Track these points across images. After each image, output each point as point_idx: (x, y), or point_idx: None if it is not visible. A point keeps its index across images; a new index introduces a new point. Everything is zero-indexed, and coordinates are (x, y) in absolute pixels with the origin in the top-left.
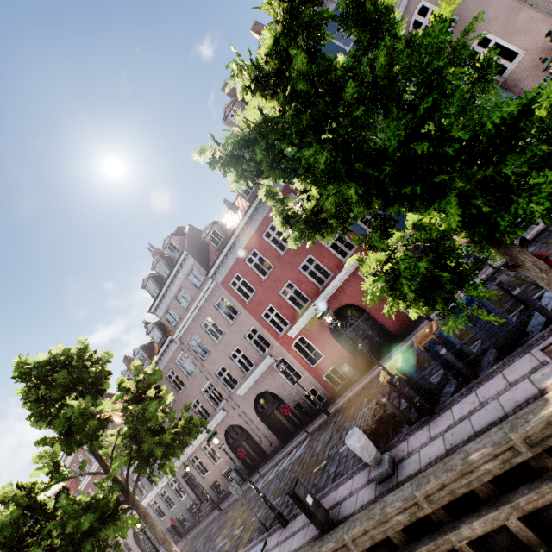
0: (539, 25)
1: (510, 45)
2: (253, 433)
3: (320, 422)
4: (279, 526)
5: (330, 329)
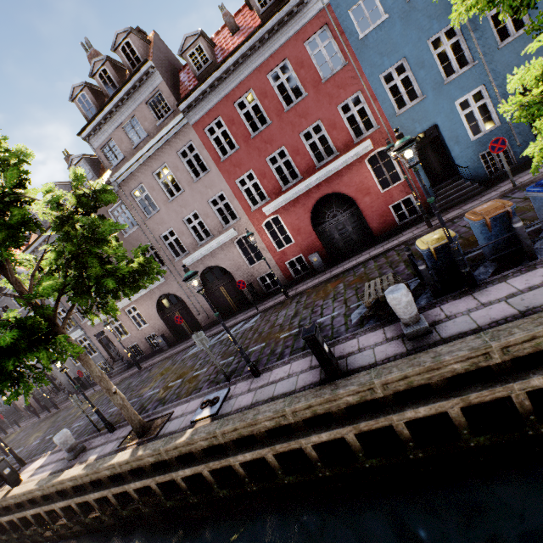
0: None
1: None
2: (190, 305)
3: (275, 302)
4: (246, 377)
5: (311, 215)
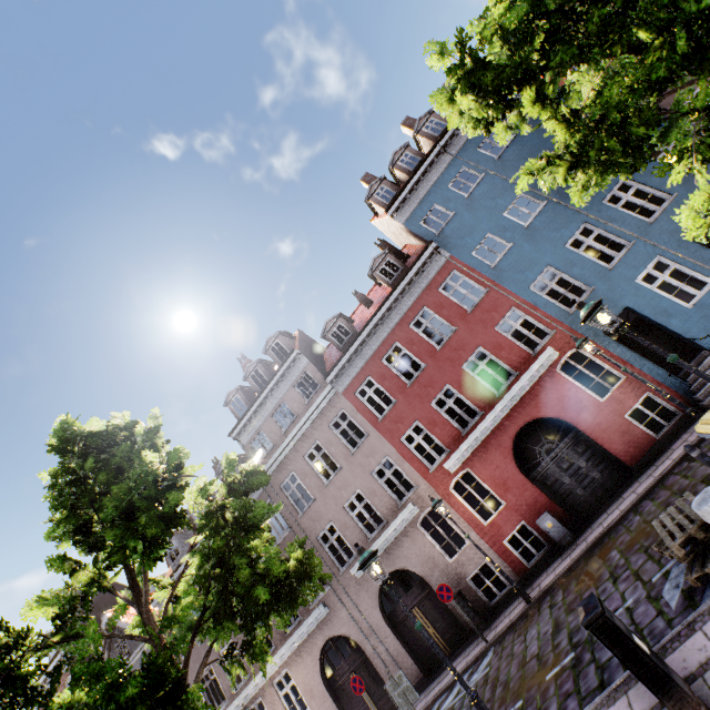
0: None
1: None
2: (372, 654)
3: (511, 618)
4: None
5: (514, 458)
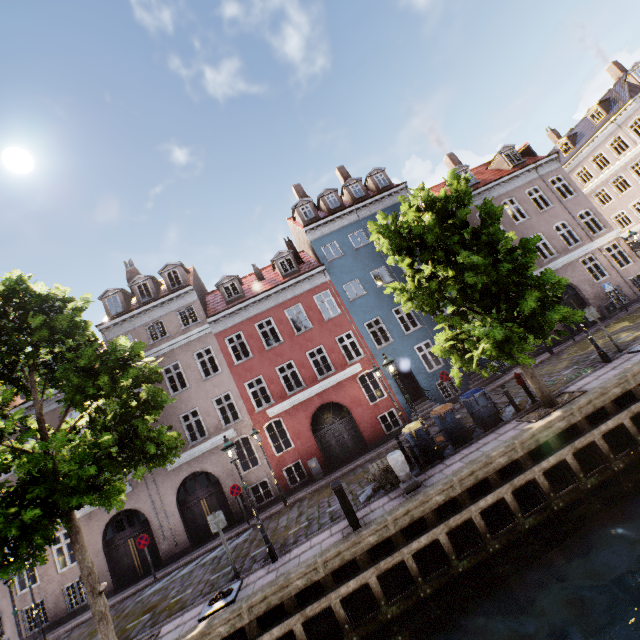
0: None
1: None
2: (156, 526)
3: (271, 512)
4: (260, 567)
5: (311, 421)
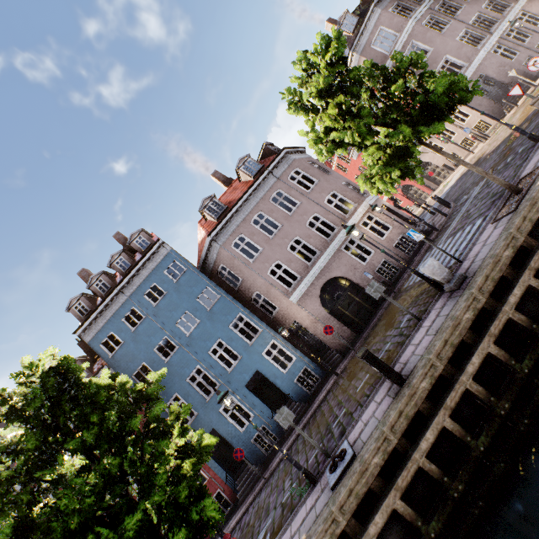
0: (282, 298)
1: (271, 301)
2: None
3: None
4: None
5: None
